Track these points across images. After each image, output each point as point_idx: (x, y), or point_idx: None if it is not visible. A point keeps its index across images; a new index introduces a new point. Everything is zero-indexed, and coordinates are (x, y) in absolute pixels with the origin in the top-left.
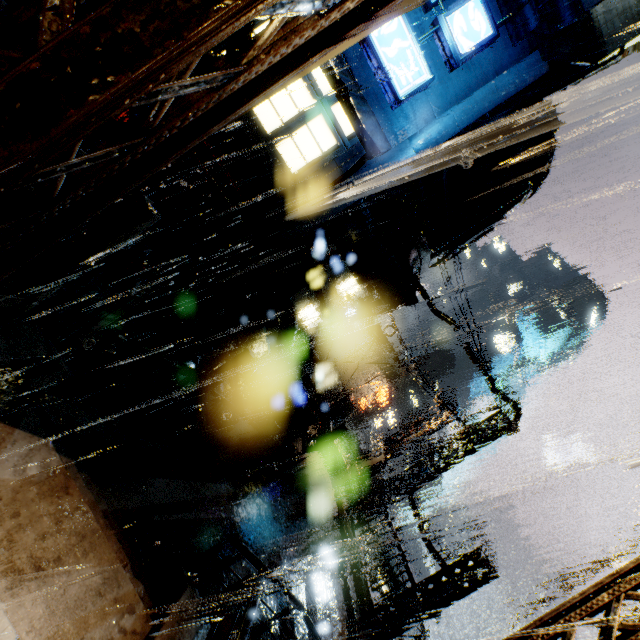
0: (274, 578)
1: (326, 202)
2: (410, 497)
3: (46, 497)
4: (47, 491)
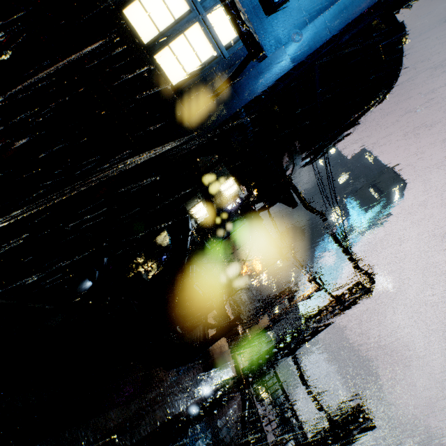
0: None
1: (209, 112)
2: (293, 356)
3: None
4: None
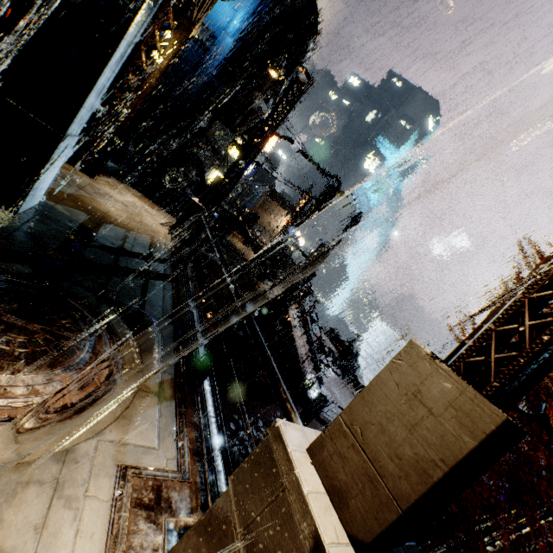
0: (225, 245)
1: (192, 84)
2: (295, 244)
3: (146, 200)
4: (145, 199)
